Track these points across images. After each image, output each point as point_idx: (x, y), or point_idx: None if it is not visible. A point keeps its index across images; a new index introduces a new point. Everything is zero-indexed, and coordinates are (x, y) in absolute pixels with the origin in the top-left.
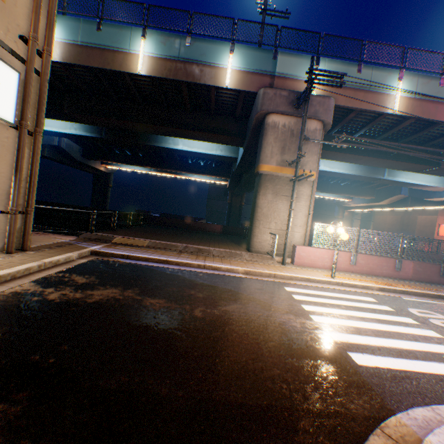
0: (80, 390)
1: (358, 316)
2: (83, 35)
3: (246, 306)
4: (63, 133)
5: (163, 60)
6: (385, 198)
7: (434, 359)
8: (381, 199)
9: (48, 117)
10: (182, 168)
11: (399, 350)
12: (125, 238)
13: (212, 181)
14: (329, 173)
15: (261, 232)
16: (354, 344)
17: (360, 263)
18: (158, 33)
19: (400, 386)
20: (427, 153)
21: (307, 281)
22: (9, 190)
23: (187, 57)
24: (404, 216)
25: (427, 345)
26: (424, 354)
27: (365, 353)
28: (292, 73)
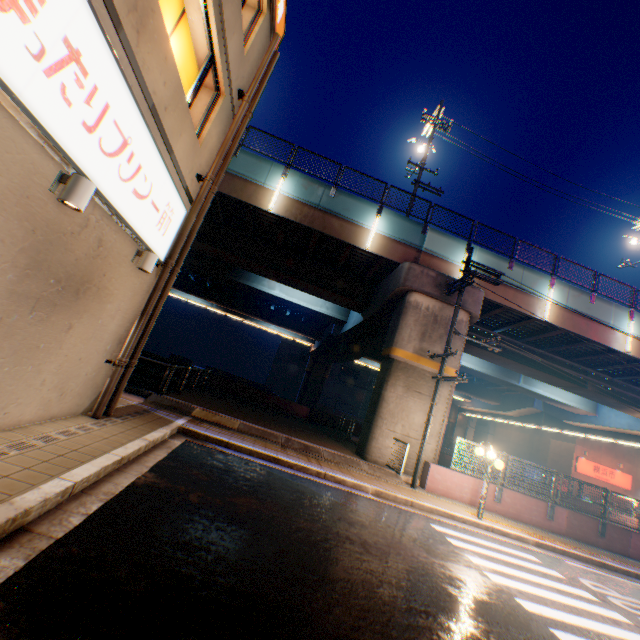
0: (331, 635)
1: (533, 580)
2: None
3: (410, 547)
4: None
5: (300, 203)
6: (513, 408)
7: None
8: (509, 408)
9: None
10: (259, 313)
11: (598, 633)
12: (208, 411)
13: (293, 337)
14: None
15: (383, 434)
16: (549, 618)
17: (505, 500)
18: (301, 176)
19: None
20: (573, 368)
21: (451, 518)
22: (123, 334)
23: (329, 207)
24: (534, 436)
25: (621, 630)
26: None
27: (566, 631)
28: (440, 252)
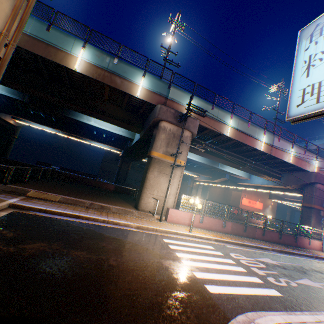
0: None
1: (206, 260)
2: (33, 29)
3: (143, 255)
4: None
5: (96, 66)
6: (217, 178)
7: (244, 285)
8: (215, 178)
9: None
10: (88, 136)
11: (228, 281)
12: (39, 192)
13: (109, 149)
14: (189, 159)
15: (147, 196)
16: (207, 279)
17: (205, 222)
18: (95, 49)
19: (231, 303)
20: (240, 159)
21: (176, 234)
22: None
23: (114, 70)
24: (226, 190)
25: (240, 276)
26: (240, 282)
27: (213, 284)
28: (178, 100)
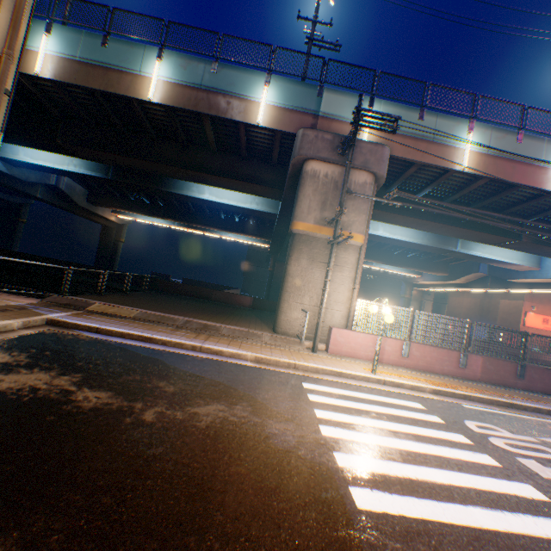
0: None
1: (389, 429)
2: (84, 49)
3: (230, 408)
4: (59, 169)
5: (181, 86)
6: (460, 276)
7: (477, 502)
8: (456, 277)
9: (38, 148)
10: (212, 223)
11: (430, 485)
12: (108, 305)
13: (250, 242)
14: (390, 240)
15: (291, 307)
16: (365, 473)
17: (414, 355)
18: (178, 55)
19: (409, 549)
20: (506, 222)
21: (339, 375)
22: None
23: (212, 85)
24: (484, 300)
25: (474, 477)
26: (466, 492)
27: (376, 489)
28: (340, 114)
